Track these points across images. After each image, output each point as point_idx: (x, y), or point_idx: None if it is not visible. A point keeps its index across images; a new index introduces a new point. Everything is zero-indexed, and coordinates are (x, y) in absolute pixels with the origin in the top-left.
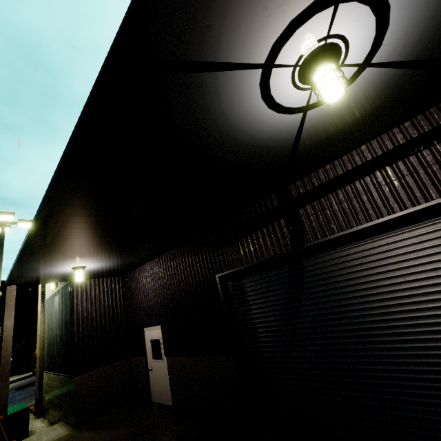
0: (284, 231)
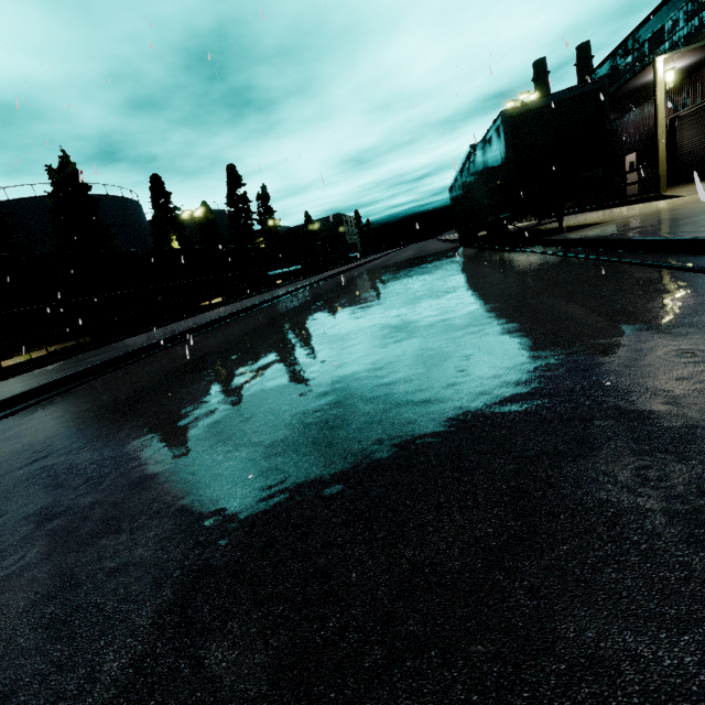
0: (700, 91)
